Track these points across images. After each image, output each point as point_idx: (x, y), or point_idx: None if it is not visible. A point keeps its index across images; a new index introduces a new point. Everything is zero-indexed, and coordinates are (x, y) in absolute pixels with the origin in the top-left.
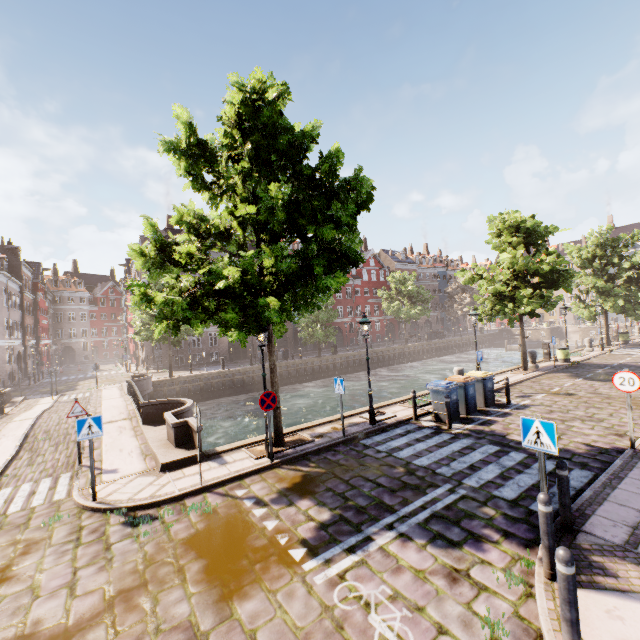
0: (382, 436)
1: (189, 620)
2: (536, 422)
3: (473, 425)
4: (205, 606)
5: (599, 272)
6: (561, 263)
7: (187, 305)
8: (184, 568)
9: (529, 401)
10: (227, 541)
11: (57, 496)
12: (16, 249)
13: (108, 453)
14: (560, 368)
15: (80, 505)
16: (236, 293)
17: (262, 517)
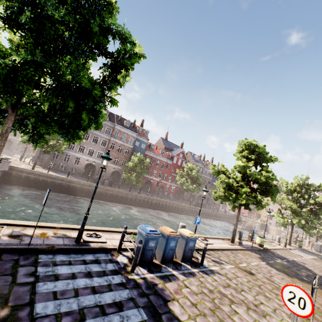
0: (67, 257)
1: None
2: None
3: (154, 275)
4: None
5: (295, 200)
6: (273, 179)
7: None
8: None
9: (218, 268)
10: None
11: None
12: None
13: None
14: (255, 249)
15: None
16: None
17: None
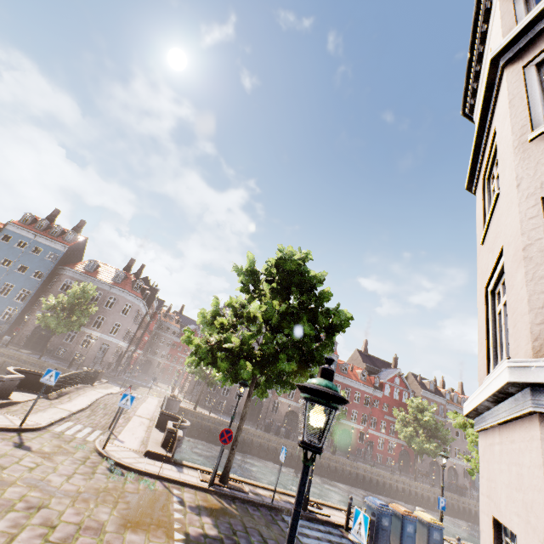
0: (303, 522)
1: (104, 522)
2: (361, 513)
3: None
4: (115, 522)
5: None
6: None
7: (207, 350)
8: (119, 502)
9: None
10: (148, 506)
11: (89, 438)
12: (157, 290)
13: (126, 431)
14: None
15: (96, 447)
16: (234, 353)
17: (176, 509)
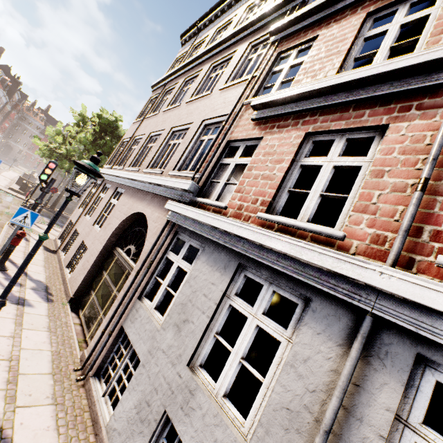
0: None
1: None
2: None
3: None
4: None
5: None
6: None
7: (47, 150)
8: None
9: None
10: (11, 200)
11: None
12: (20, 83)
13: None
14: None
15: None
16: (63, 156)
17: None
